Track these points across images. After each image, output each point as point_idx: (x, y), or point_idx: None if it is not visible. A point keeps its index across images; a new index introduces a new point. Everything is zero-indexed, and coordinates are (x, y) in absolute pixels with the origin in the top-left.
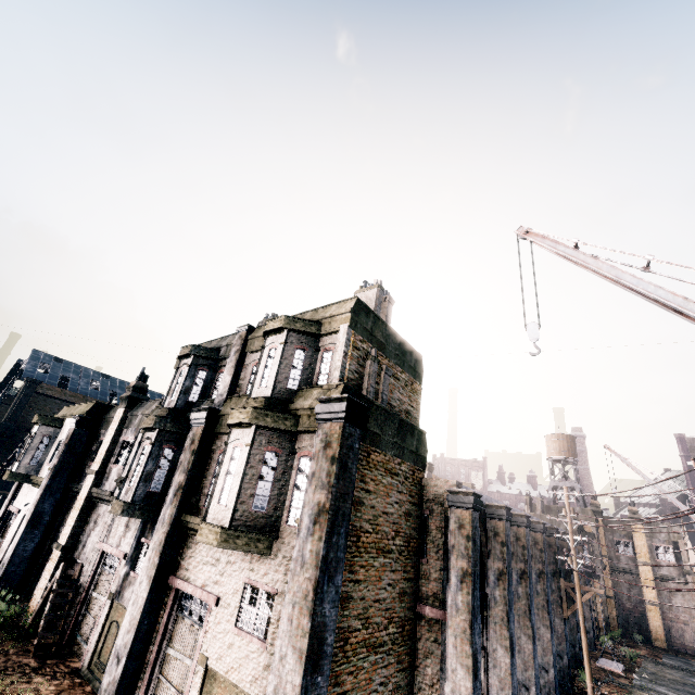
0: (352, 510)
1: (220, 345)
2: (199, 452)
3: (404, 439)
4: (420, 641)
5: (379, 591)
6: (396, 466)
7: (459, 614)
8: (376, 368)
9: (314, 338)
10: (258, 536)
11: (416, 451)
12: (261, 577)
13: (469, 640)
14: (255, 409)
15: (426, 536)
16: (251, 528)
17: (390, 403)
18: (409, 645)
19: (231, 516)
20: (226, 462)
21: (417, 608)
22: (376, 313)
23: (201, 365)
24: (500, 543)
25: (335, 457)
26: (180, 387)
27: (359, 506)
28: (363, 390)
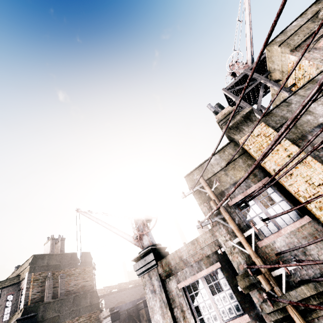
0: None
1: None
2: None
3: (79, 304)
4: None
5: None
6: (75, 322)
7: None
8: (51, 282)
9: (17, 284)
10: None
11: (90, 304)
12: None
13: None
14: None
15: None
16: None
17: (68, 290)
18: None
19: None
20: None
21: None
22: (51, 252)
23: None
24: (145, 321)
25: None
26: None
27: None
28: (44, 298)
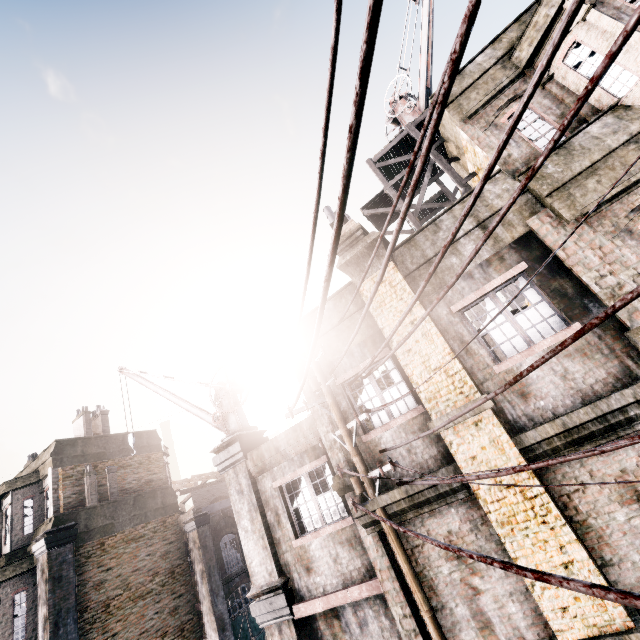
0: (94, 593)
1: None
2: None
3: (144, 506)
4: (203, 627)
5: (145, 624)
6: (141, 530)
7: (206, 599)
8: (94, 479)
9: (37, 484)
10: None
11: (163, 505)
12: None
13: (212, 612)
14: None
15: (190, 557)
16: None
17: (125, 488)
18: (194, 636)
19: None
20: None
21: (195, 608)
22: (86, 435)
23: None
24: None
25: (47, 579)
26: None
27: (103, 584)
28: (86, 501)
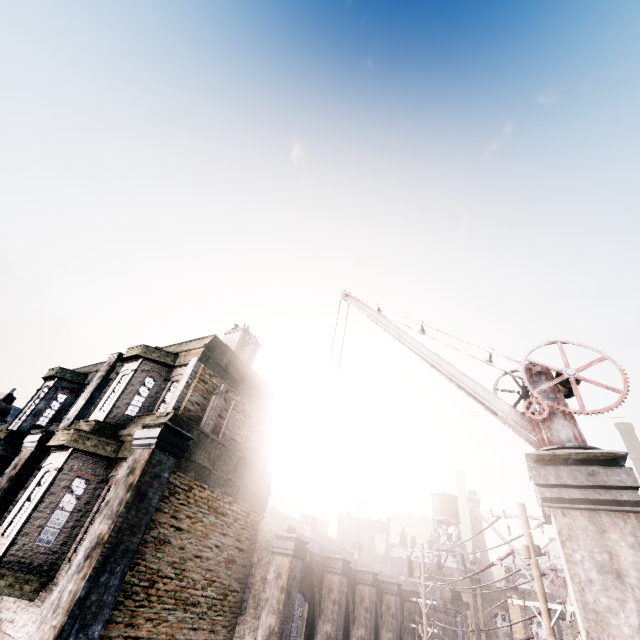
0: (151, 549)
1: (91, 371)
2: (17, 478)
3: (242, 477)
4: None
5: None
6: (226, 505)
7: None
8: (221, 402)
9: (168, 368)
10: (29, 576)
11: (256, 491)
12: (17, 630)
13: None
14: (78, 431)
15: (249, 589)
16: (25, 565)
17: (235, 439)
18: None
19: (6, 550)
20: (31, 487)
21: None
22: (236, 352)
23: (63, 388)
24: (332, 601)
25: (132, 484)
26: (32, 408)
27: (164, 545)
28: (202, 422)
